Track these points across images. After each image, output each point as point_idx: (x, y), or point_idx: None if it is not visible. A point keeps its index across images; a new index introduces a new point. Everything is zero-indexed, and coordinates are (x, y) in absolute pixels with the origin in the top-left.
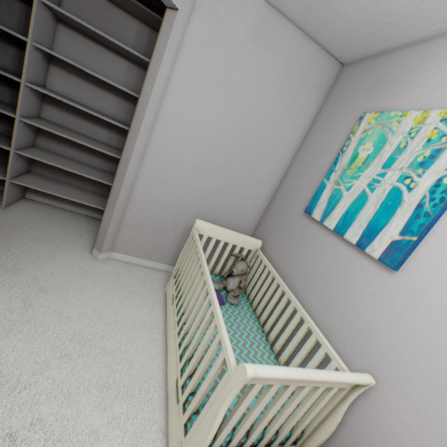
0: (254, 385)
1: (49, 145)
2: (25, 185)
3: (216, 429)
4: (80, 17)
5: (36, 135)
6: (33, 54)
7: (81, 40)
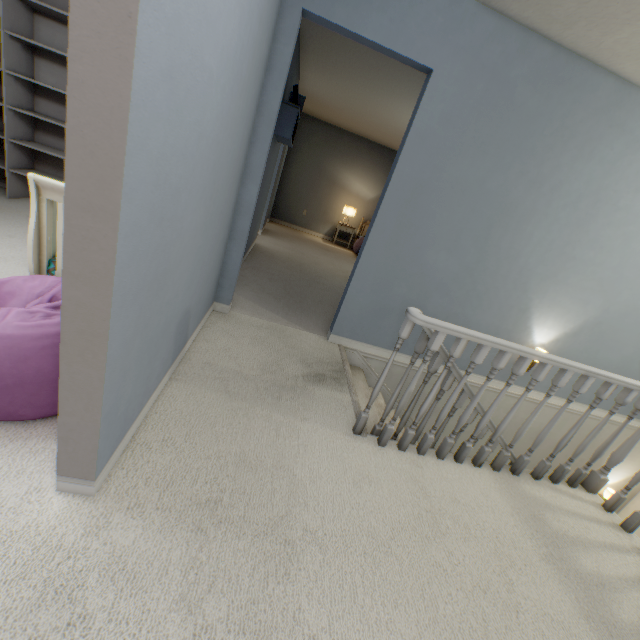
0: (58, 205)
1: (47, 140)
2: (23, 174)
3: (33, 236)
4: (52, 4)
5: (35, 130)
6: (9, 44)
7: (57, 27)
